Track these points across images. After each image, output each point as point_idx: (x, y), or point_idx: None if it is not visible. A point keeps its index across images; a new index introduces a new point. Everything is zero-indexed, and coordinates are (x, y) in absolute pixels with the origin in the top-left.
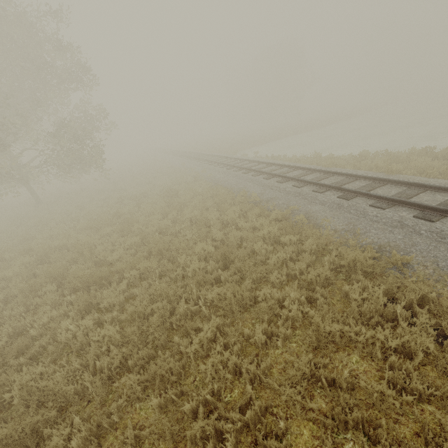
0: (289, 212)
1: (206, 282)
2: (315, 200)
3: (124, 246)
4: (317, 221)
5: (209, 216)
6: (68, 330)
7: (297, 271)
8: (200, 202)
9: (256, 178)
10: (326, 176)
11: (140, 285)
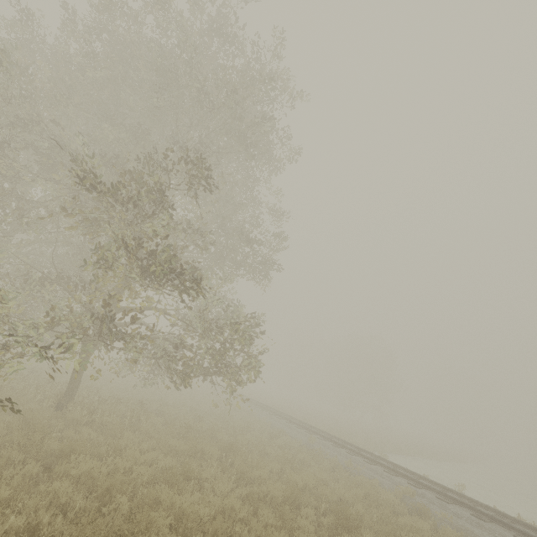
0: None
1: None
2: None
3: None
4: None
5: None
6: None
7: None
8: None
9: None
10: None
11: None
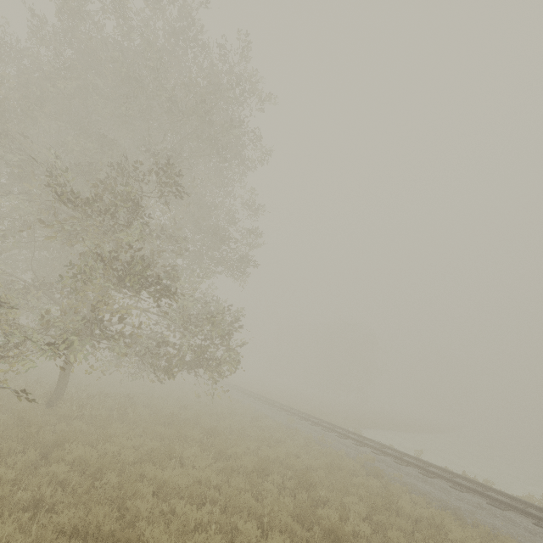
0: None
1: None
2: None
3: None
4: None
5: None
6: None
7: None
8: None
9: None
10: None
11: None
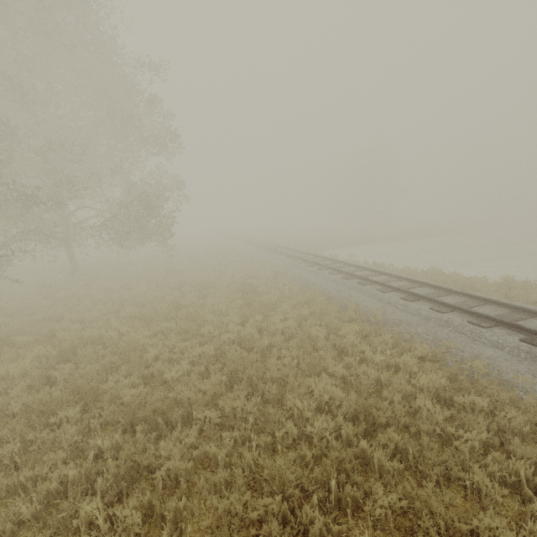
0: (443, 349)
1: (337, 458)
2: (480, 338)
3: (188, 356)
4: (503, 375)
5: (314, 333)
6: (89, 523)
7: (525, 479)
8: (290, 308)
9: (366, 288)
10: (477, 303)
11: (219, 440)
